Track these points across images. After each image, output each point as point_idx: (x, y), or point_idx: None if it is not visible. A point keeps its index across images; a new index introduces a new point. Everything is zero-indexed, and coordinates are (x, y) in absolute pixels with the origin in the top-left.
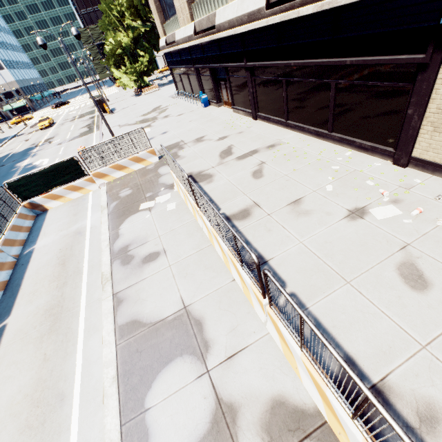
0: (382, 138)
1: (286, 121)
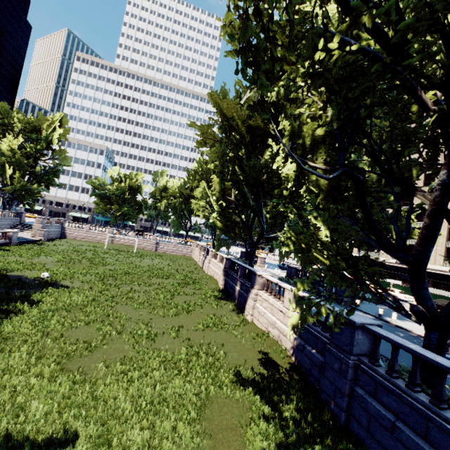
0: None
1: None
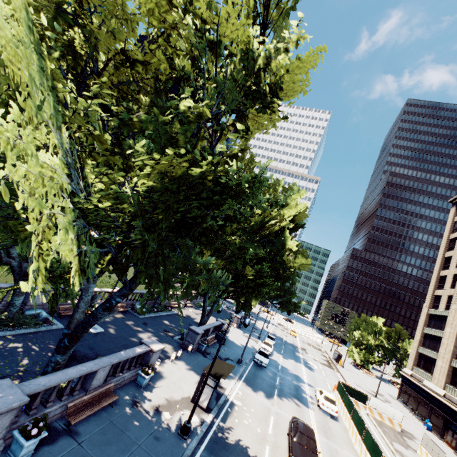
0: None
1: None
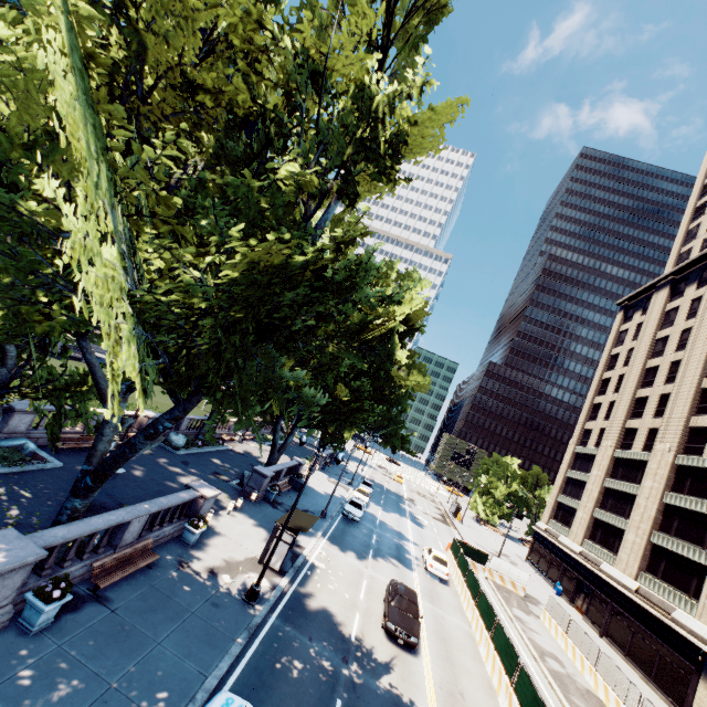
0: (678, 701)
1: (625, 654)
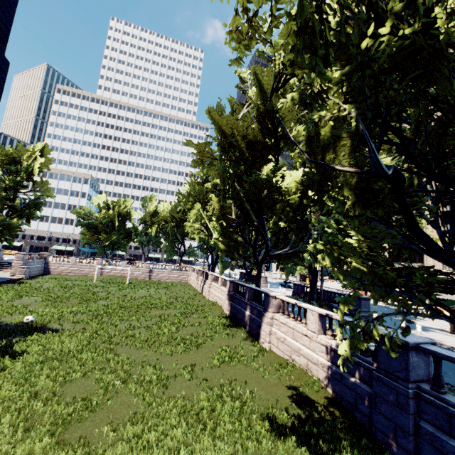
0: None
1: None
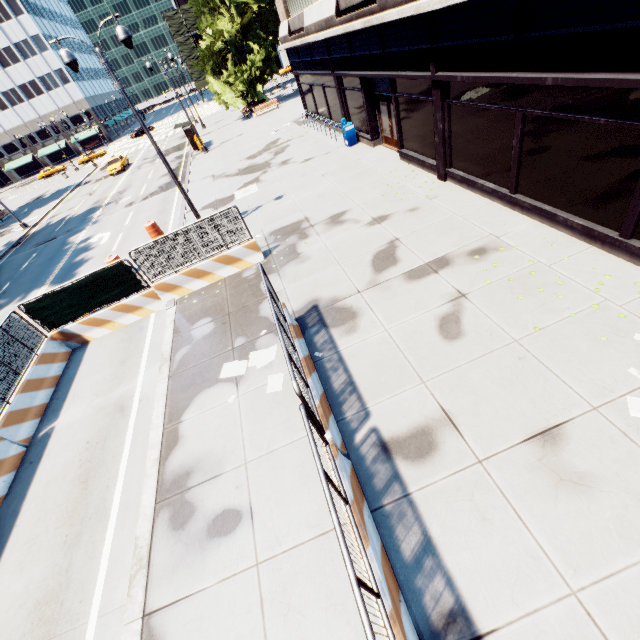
0: None
1: (511, 194)
